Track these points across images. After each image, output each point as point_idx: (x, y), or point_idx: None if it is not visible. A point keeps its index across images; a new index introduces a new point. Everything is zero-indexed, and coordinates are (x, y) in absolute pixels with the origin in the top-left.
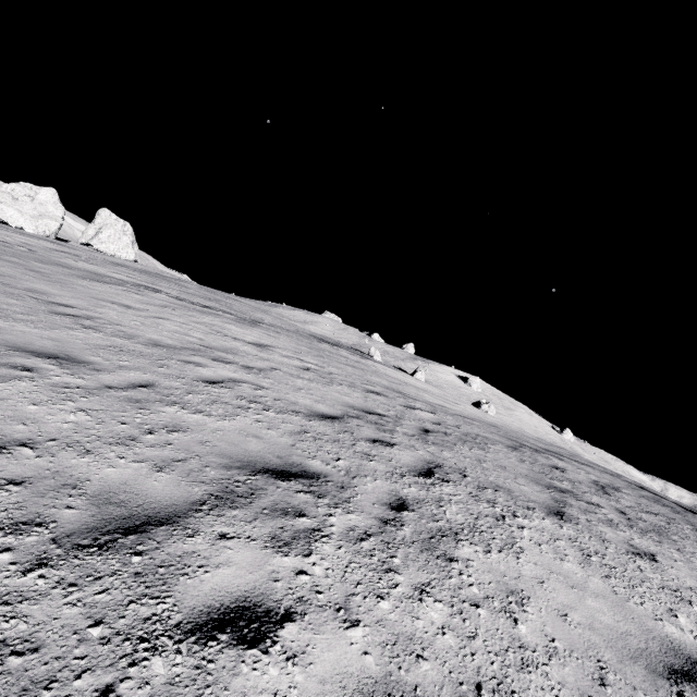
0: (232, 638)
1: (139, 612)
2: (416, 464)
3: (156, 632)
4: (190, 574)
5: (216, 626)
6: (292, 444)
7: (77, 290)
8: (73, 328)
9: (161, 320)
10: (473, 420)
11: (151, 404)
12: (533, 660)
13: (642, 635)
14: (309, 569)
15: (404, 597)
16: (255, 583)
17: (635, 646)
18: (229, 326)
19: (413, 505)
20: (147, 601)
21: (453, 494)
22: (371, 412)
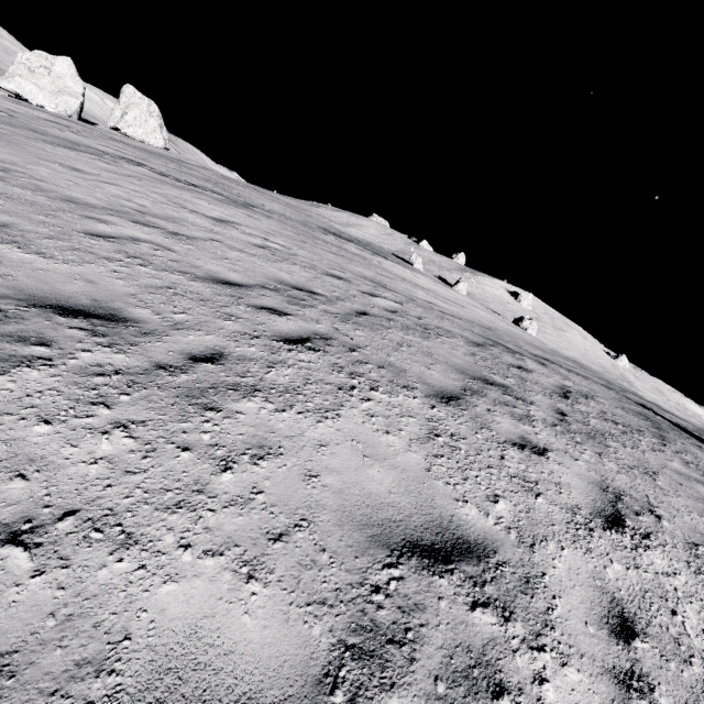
0: None
1: None
2: (293, 332)
3: None
4: None
5: None
6: (132, 294)
7: (25, 149)
8: None
9: (107, 185)
10: (457, 319)
11: None
12: (197, 504)
13: (412, 509)
14: None
15: (84, 427)
16: None
17: (385, 516)
18: (199, 201)
19: (228, 361)
20: None
21: (307, 361)
22: (304, 289)
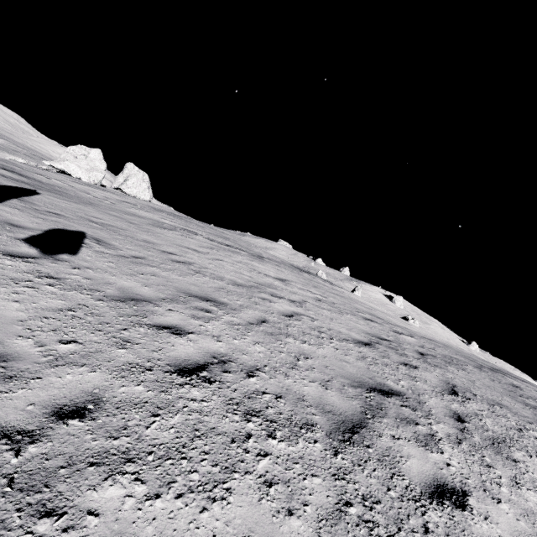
0: (451, 504)
1: (400, 484)
2: (442, 384)
3: (416, 496)
4: (400, 461)
5: (438, 496)
6: (367, 368)
7: (163, 238)
8: (192, 273)
9: (221, 262)
10: (435, 342)
11: (279, 336)
12: None
13: None
14: (450, 462)
15: (510, 485)
16: (433, 469)
17: None
18: (254, 263)
19: (465, 418)
20: (397, 477)
21: (480, 410)
22: (381, 338)
